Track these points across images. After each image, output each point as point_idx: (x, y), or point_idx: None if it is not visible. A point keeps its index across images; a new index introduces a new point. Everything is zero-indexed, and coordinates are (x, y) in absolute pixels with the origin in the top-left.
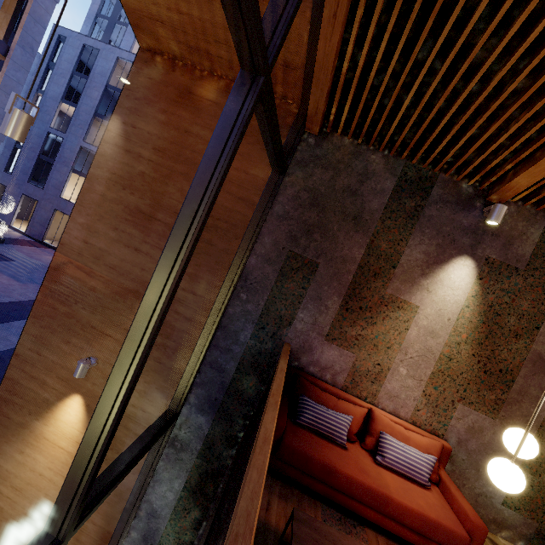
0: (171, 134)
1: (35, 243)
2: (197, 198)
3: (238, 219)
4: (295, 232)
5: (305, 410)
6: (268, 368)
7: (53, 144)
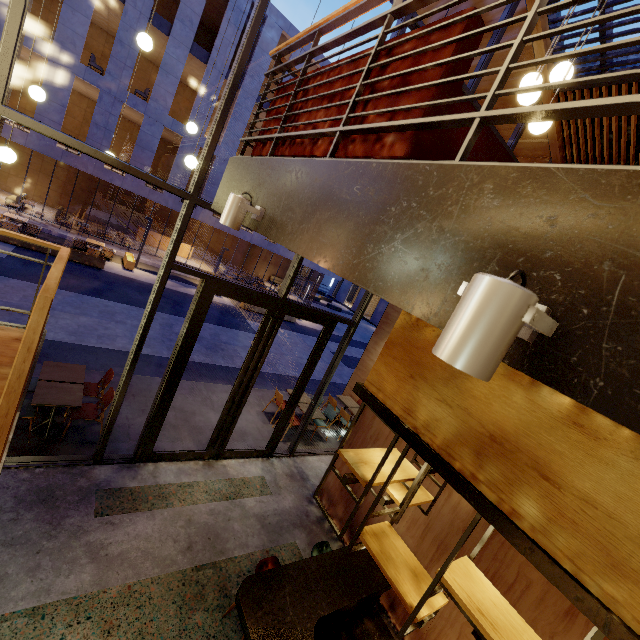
0: None
1: None
2: None
3: None
4: None
5: None
6: None
7: None
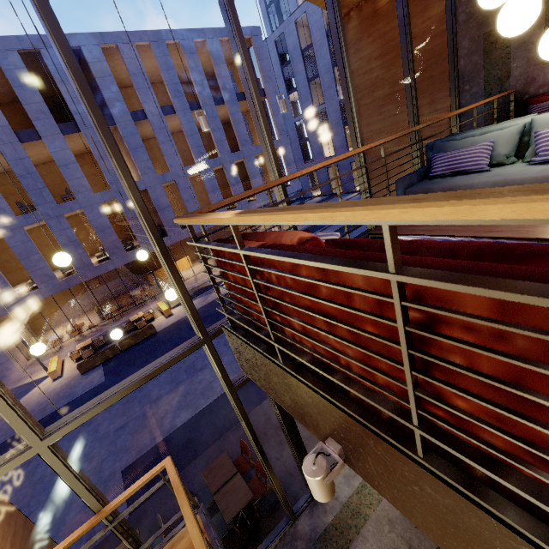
0: (378, 43)
1: (329, 197)
2: (406, 59)
3: (439, 49)
4: (481, 19)
5: (531, 112)
6: (506, 114)
7: (299, 129)
